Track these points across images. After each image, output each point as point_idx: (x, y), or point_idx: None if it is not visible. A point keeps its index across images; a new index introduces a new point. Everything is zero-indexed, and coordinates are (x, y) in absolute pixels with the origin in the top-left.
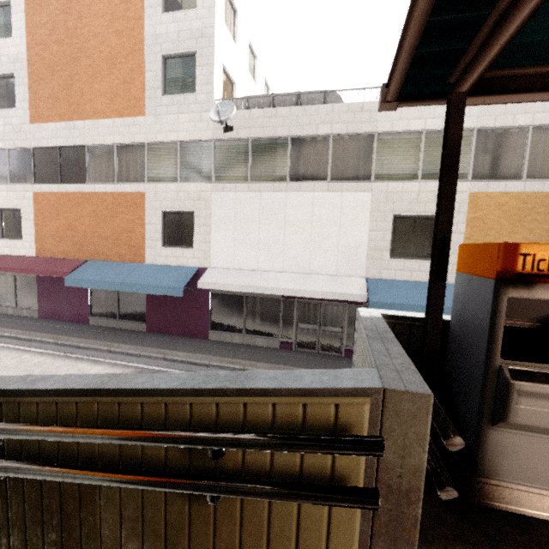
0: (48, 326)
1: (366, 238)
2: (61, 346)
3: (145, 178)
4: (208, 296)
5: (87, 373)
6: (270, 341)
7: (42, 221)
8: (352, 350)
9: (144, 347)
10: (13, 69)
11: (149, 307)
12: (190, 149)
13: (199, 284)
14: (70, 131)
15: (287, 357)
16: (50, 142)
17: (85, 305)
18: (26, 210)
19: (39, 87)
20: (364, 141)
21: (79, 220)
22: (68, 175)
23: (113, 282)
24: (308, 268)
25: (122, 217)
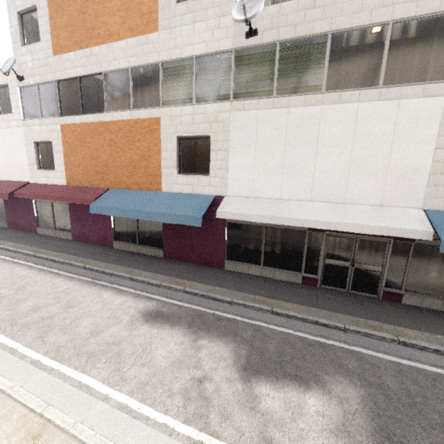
0: (79, 248)
1: (430, 158)
2: (88, 270)
3: (160, 102)
4: (225, 225)
5: (111, 305)
6: (291, 276)
7: (69, 152)
8: (394, 293)
9: (163, 276)
10: (35, 0)
11: (166, 234)
12: (207, 64)
13: (217, 213)
14: (88, 59)
15: (315, 296)
16: (71, 73)
17: (109, 230)
18: (56, 142)
19: (58, 16)
20: (440, 25)
21: (100, 149)
22: (88, 105)
23: (132, 210)
24: (343, 196)
25: (138, 145)
